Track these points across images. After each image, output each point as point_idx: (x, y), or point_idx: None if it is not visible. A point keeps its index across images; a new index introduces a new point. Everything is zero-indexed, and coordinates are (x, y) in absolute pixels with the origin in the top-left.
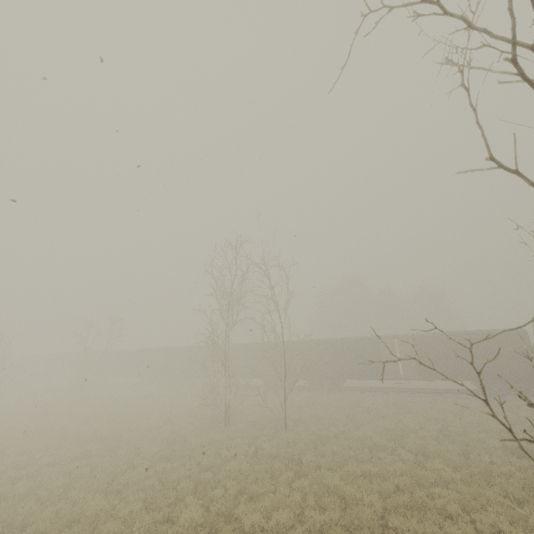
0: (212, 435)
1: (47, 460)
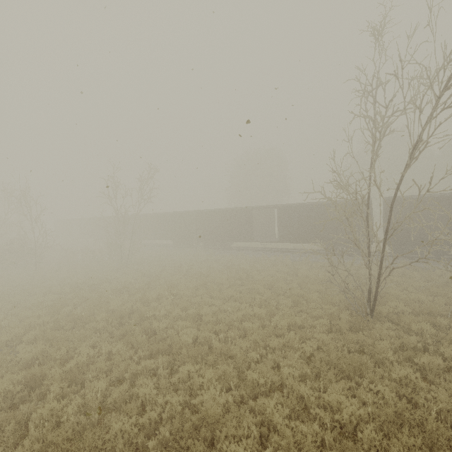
0: (385, 346)
1: (122, 427)
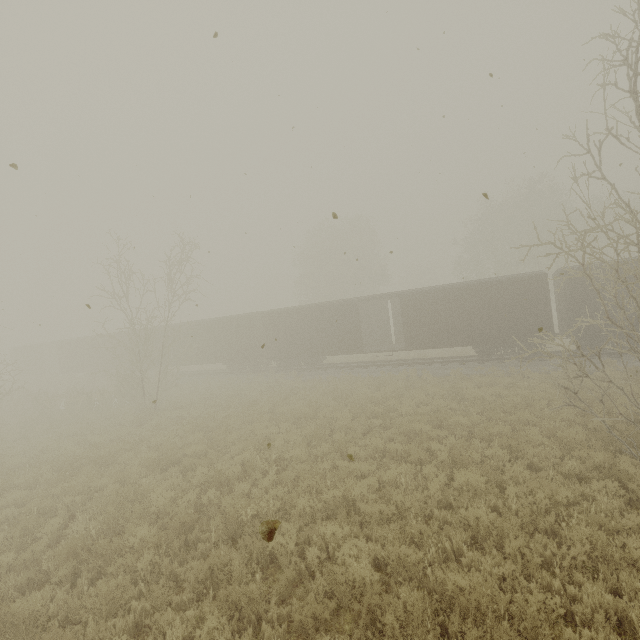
0: None
1: None
